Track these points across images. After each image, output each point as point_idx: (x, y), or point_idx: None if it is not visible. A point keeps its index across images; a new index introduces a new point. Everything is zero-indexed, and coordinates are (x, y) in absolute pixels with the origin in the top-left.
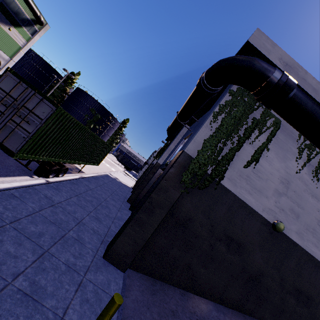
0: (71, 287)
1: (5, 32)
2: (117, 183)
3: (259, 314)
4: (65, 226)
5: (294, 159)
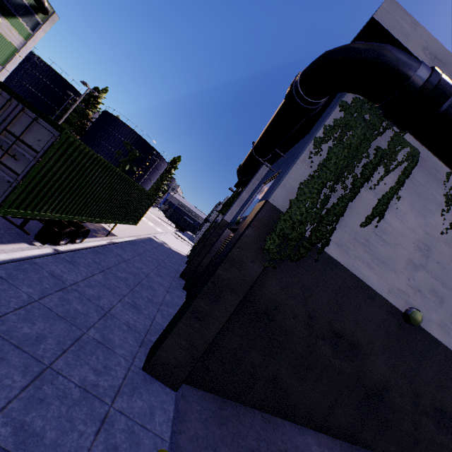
0: (89, 427)
1: None
2: (165, 250)
3: (380, 446)
4: (83, 321)
5: (438, 213)
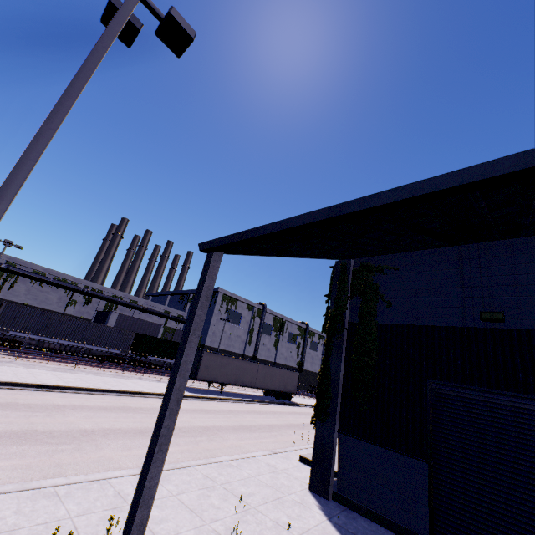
0: None
1: None
2: None
3: None
4: None
5: (30, 283)
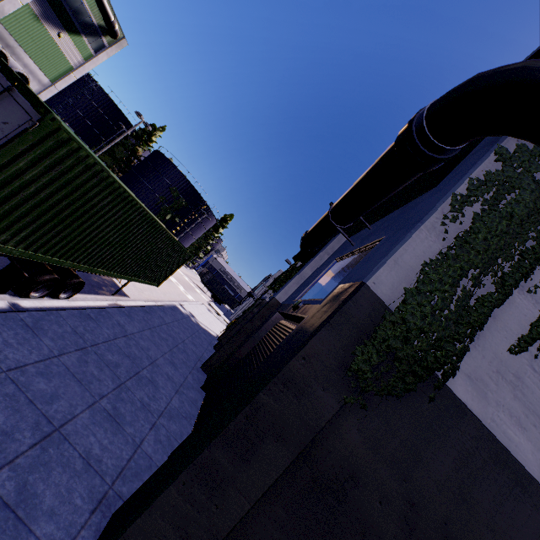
0: None
1: (50, 39)
2: (191, 326)
3: None
4: None
5: None
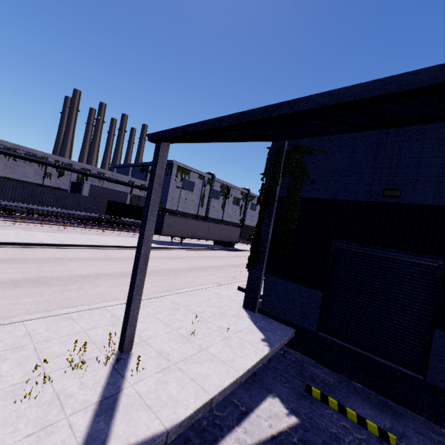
0: None
1: None
2: None
3: None
4: None
5: (5, 158)
